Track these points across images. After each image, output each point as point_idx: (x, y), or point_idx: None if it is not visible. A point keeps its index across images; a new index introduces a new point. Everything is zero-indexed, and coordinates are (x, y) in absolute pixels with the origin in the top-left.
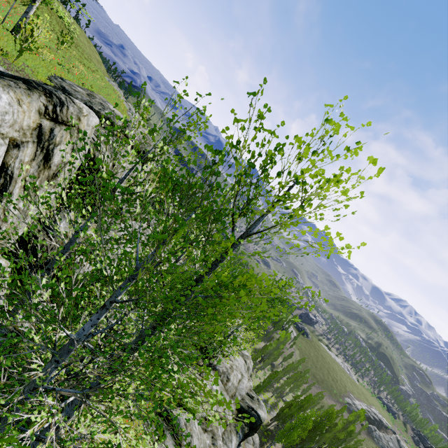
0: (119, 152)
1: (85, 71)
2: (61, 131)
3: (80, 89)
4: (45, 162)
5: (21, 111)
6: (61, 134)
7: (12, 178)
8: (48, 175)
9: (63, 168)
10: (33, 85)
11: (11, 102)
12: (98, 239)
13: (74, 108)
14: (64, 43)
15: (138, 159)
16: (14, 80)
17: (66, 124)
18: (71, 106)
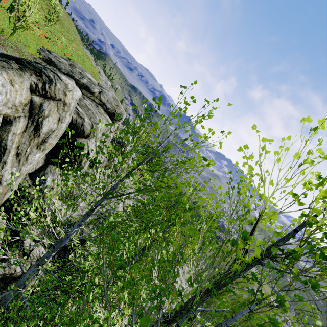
0: (96, 116)
1: (67, 43)
2: (50, 105)
3: (64, 60)
4: (35, 132)
5: (13, 90)
6: (50, 107)
7: (6, 149)
8: (38, 142)
9: (50, 135)
10: (24, 64)
11: (4, 83)
12: (105, 311)
13: (61, 85)
14: (51, 20)
15: (110, 121)
16: (7, 61)
17: (53, 98)
18: (58, 83)
